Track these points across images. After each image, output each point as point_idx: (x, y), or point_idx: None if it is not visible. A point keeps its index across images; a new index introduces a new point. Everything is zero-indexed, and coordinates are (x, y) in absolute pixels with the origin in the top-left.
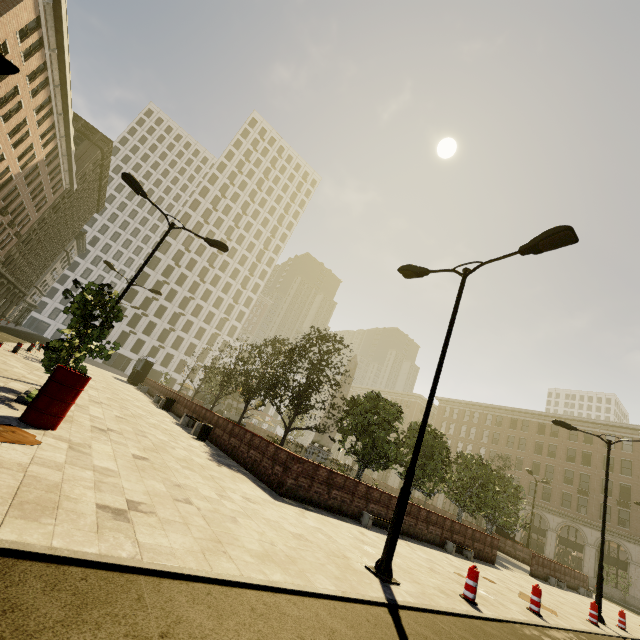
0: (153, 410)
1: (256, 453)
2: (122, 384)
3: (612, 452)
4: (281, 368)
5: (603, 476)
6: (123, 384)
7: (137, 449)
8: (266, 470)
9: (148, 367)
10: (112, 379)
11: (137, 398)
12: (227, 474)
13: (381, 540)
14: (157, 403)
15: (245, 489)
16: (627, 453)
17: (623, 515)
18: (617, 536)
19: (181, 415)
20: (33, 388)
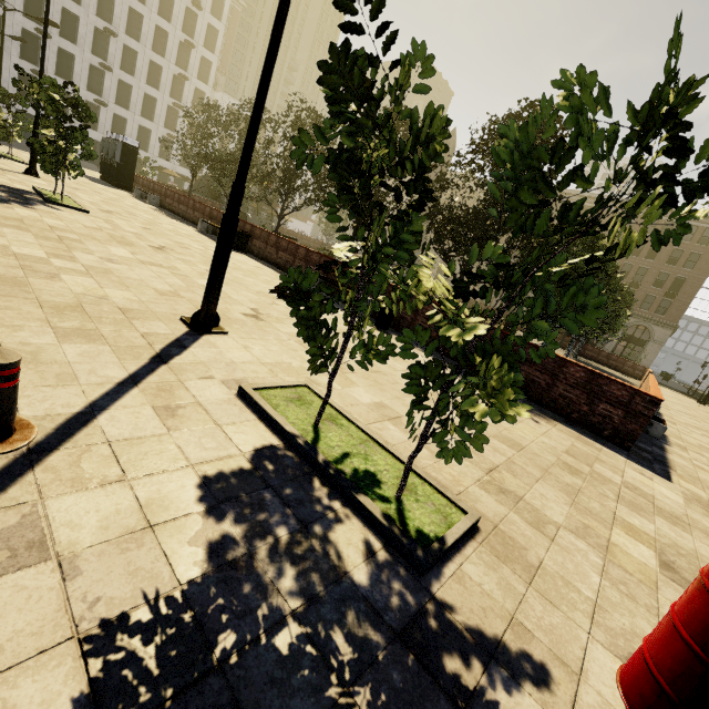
0: (249, 266)
1: (530, 370)
2: (118, 195)
3: (685, 245)
4: (437, 182)
5: (663, 270)
6: (118, 194)
7: (597, 523)
8: (572, 404)
9: (131, 156)
10: (95, 186)
11: (190, 236)
12: (581, 447)
13: (708, 467)
14: (206, 233)
15: (658, 489)
16: (701, 246)
17: (664, 304)
18: (649, 322)
19: (276, 262)
20: (261, 400)
